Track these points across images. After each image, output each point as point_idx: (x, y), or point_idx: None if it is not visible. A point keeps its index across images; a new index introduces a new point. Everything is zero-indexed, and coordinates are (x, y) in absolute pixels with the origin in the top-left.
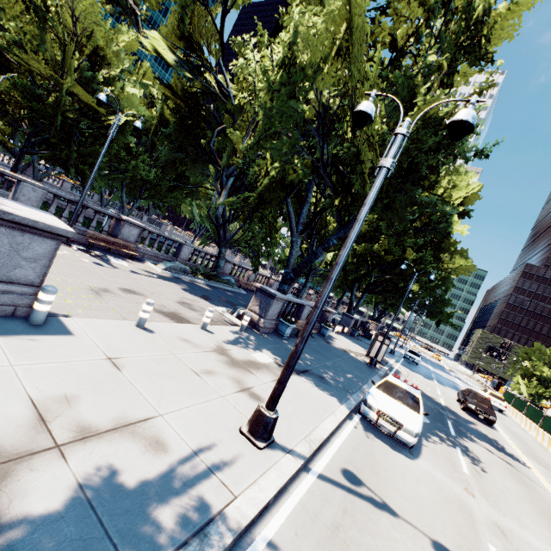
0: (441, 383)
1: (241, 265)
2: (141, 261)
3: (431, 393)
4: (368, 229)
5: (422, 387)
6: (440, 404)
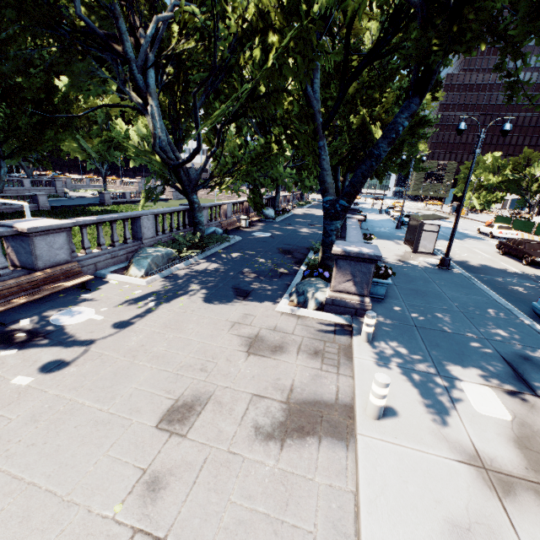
0: (457, 238)
1: (214, 204)
2: (100, 279)
3: (489, 261)
4: (357, 88)
5: (478, 260)
6: (519, 274)
